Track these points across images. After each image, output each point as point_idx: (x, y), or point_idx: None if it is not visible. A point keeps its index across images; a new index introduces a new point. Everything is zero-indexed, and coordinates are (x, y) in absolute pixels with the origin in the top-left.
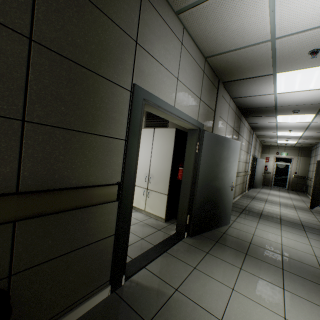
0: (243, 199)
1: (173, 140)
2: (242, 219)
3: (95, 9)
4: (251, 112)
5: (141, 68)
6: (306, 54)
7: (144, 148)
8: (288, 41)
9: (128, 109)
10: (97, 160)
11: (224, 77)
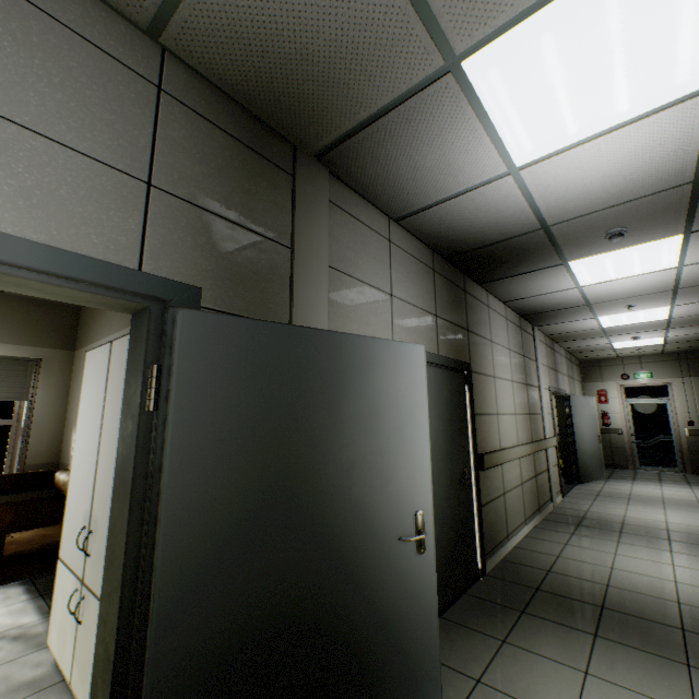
0: (542, 535)
1: None
2: (517, 658)
3: None
4: (486, 262)
5: None
6: None
7: (91, 415)
8: None
9: None
10: None
11: (302, 130)
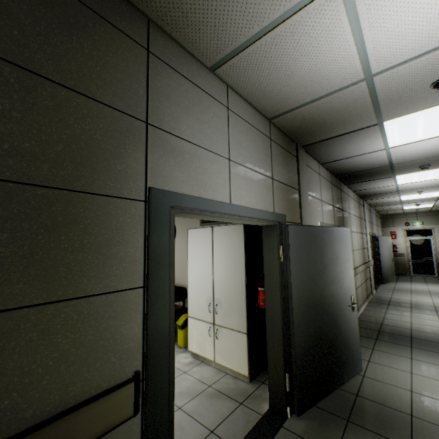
0: (372, 309)
1: (243, 242)
2: (381, 354)
3: (60, 89)
4: (354, 177)
5: (160, 159)
6: (427, 88)
7: (202, 258)
8: (394, 75)
9: (144, 231)
10: (85, 345)
11: (304, 140)
